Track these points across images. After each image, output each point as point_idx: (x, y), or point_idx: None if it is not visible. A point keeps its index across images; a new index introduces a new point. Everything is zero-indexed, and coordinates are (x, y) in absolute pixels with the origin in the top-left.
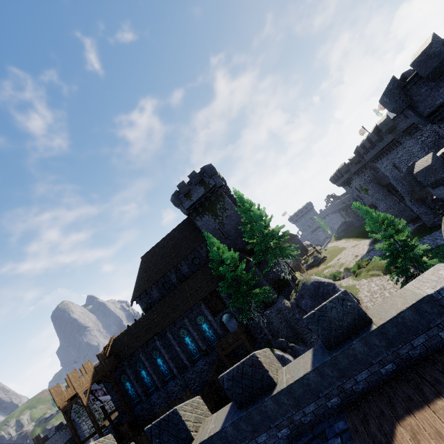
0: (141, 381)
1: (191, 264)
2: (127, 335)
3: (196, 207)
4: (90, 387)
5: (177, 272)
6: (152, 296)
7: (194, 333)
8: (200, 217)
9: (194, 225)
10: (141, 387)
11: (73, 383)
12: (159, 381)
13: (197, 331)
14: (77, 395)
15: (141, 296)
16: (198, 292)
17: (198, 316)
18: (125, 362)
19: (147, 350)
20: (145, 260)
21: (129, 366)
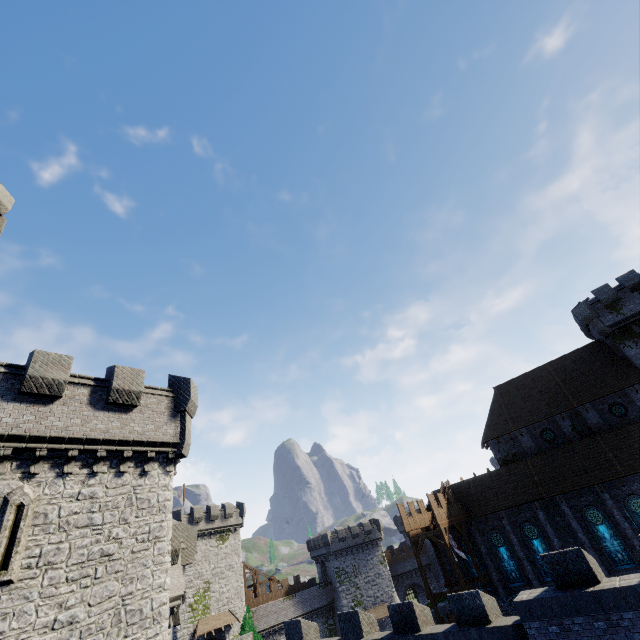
0: (498, 562)
1: (605, 413)
2: (475, 486)
3: (629, 324)
4: (447, 526)
5: (573, 419)
6: (519, 444)
7: (624, 523)
8: (633, 342)
9: (611, 355)
10: (496, 571)
11: (433, 508)
12: (535, 576)
13: (628, 523)
14: (437, 526)
15: (498, 439)
16: (635, 456)
17: (632, 497)
18: (474, 522)
19: (514, 519)
20: (502, 392)
21: (478, 531)
